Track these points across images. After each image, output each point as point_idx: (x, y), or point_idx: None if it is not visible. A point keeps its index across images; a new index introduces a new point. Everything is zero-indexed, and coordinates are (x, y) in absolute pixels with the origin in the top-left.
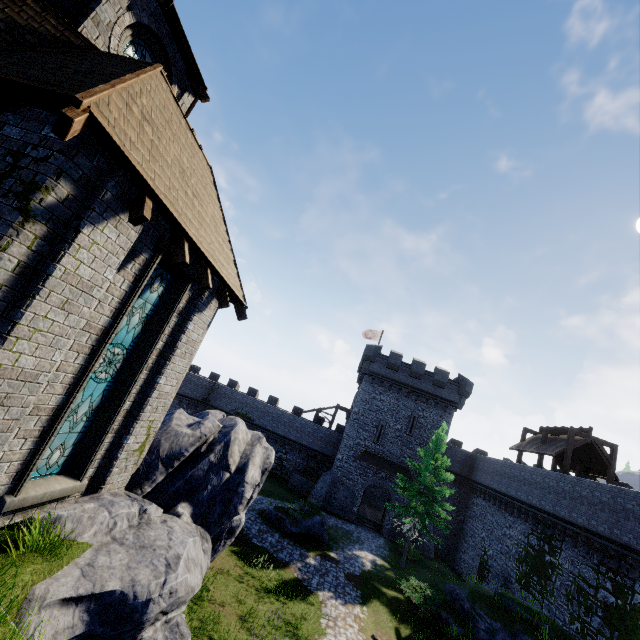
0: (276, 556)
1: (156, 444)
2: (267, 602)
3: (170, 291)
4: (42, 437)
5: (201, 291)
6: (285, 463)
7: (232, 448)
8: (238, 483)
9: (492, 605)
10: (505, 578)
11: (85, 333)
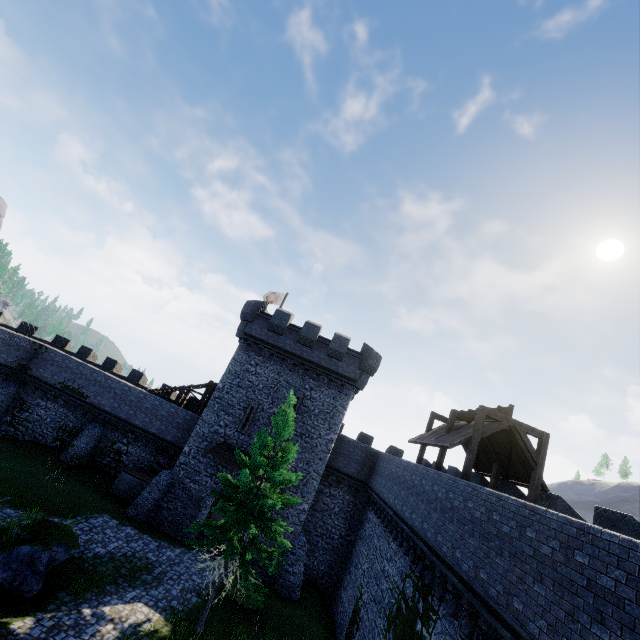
0: None
1: None
2: None
3: None
4: None
5: None
6: (124, 458)
7: None
8: None
9: None
10: None
11: None
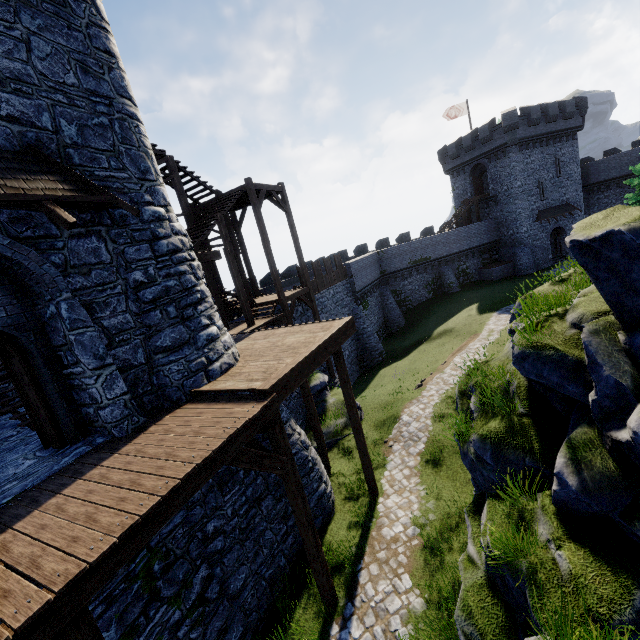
0: None
1: None
2: None
3: None
4: None
5: None
6: (468, 271)
7: None
8: None
9: None
10: None
11: None
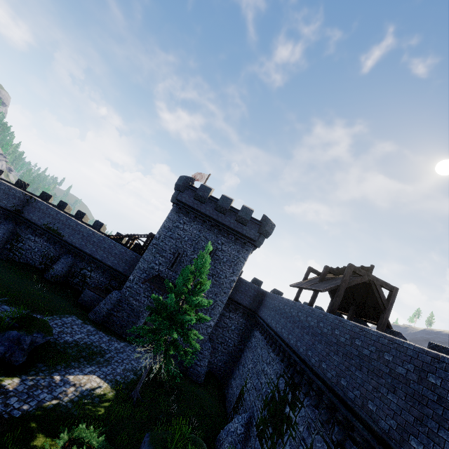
0: None
1: None
2: None
3: None
4: None
5: None
6: (88, 280)
7: None
8: None
9: None
10: (249, 417)
11: None
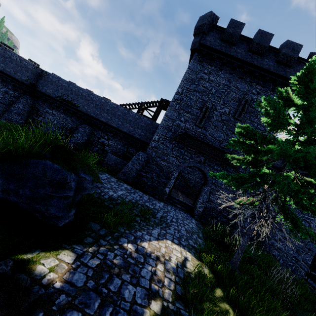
0: None
1: None
2: None
3: None
4: None
5: None
6: (106, 148)
7: None
8: None
9: None
10: None
11: None
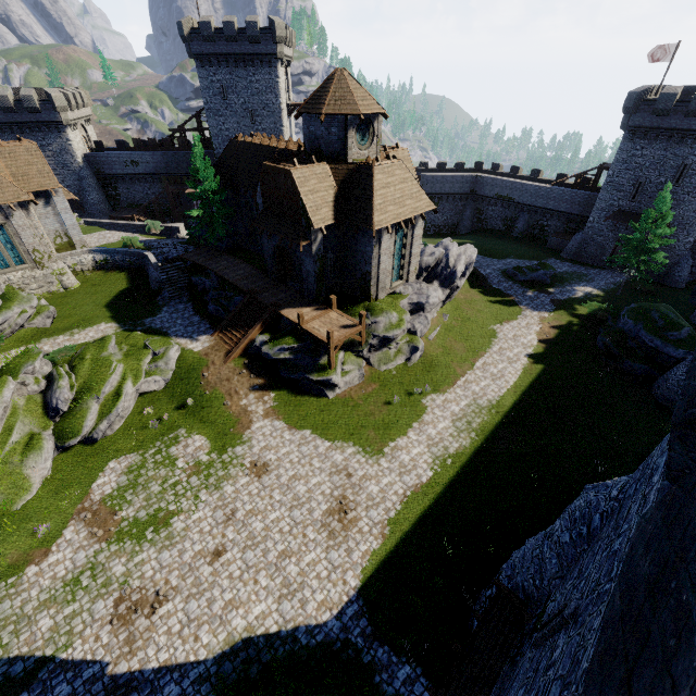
0: (505, 292)
1: (420, 265)
2: (489, 309)
3: (404, 228)
4: (391, 276)
5: (414, 220)
6: (546, 228)
7: (450, 260)
8: (454, 272)
9: (640, 313)
10: None
11: (389, 254)
